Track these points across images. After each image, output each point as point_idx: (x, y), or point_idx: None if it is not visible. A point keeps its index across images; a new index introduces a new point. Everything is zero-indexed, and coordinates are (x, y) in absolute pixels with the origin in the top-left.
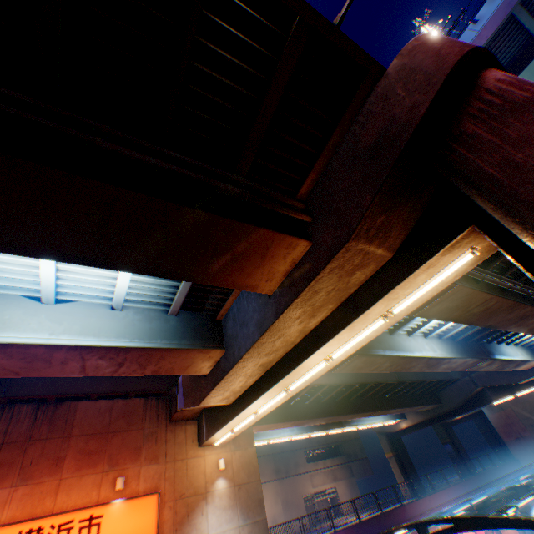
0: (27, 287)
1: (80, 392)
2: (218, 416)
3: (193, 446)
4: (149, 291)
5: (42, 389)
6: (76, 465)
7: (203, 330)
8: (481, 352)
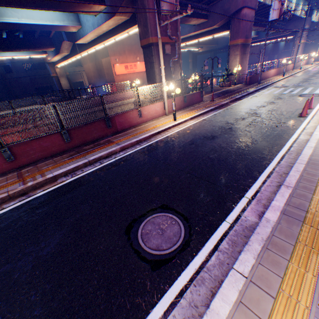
0: None
1: None
2: None
3: None
4: None
5: None
6: (128, 54)
7: None
8: None
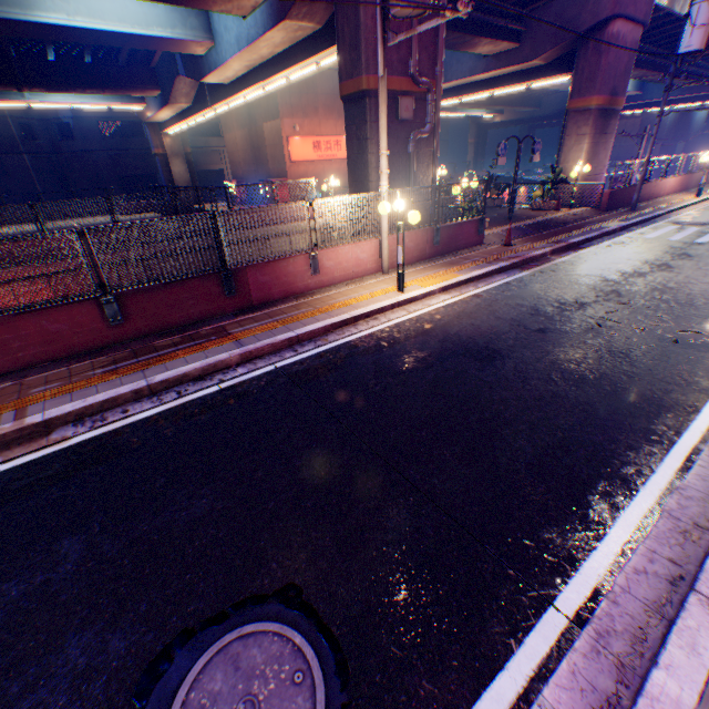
0: None
1: None
2: None
3: None
4: None
5: None
6: (324, 115)
7: None
8: None
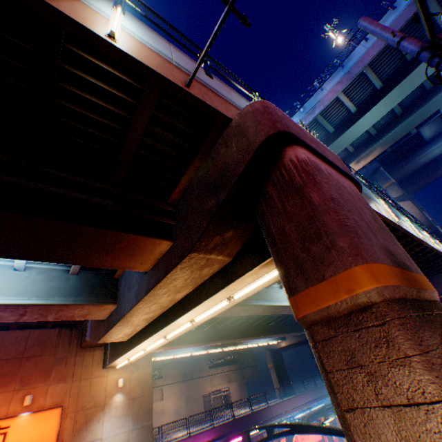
0: None
1: None
2: (117, 348)
3: (98, 368)
4: None
5: None
6: None
7: (100, 288)
8: None
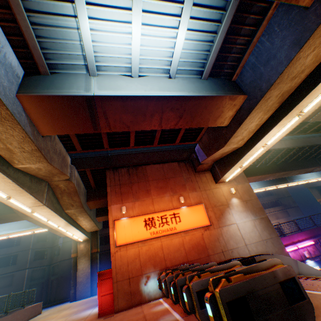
0: (122, 66)
1: (144, 162)
2: (230, 160)
3: (212, 184)
4: (190, 59)
5: (125, 162)
6: (156, 193)
7: (226, 87)
8: None
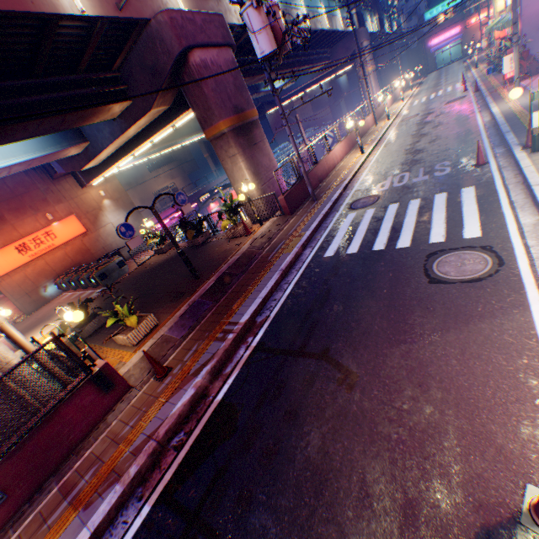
0: None
1: None
2: (92, 172)
3: (79, 190)
4: None
5: None
6: (15, 218)
7: (70, 134)
8: (252, 91)
